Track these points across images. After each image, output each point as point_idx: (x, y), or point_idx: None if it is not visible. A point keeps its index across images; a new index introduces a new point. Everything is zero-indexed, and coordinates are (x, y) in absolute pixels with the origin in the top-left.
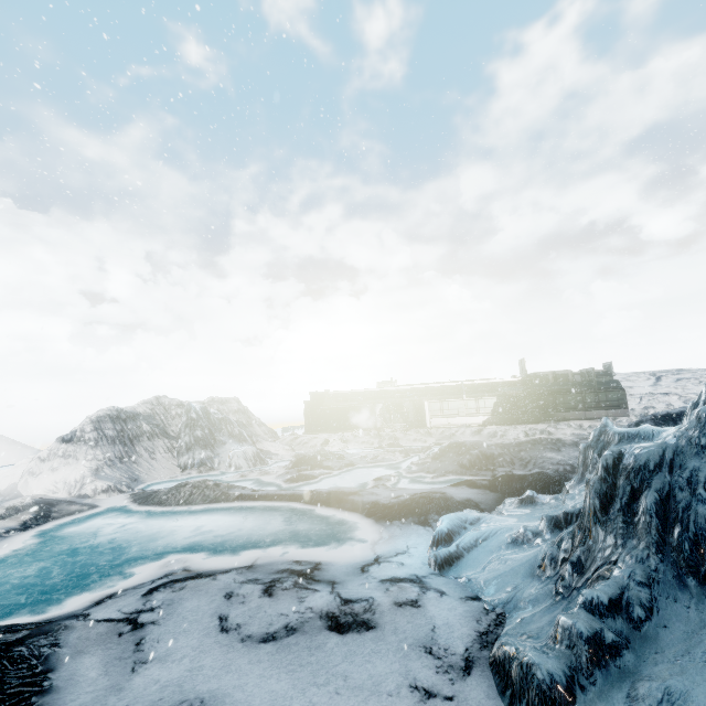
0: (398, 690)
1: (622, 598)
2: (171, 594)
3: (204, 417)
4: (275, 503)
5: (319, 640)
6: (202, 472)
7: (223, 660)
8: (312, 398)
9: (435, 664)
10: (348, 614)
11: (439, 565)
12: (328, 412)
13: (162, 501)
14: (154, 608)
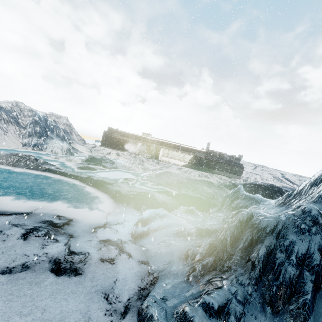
0: None
1: (226, 307)
2: None
3: (44, 121)
4: (66, 178)
5: (40, 278)
6: (34, 150)
7: None
8: (108, 130)
9: (106, 308)
10: (68, 262)
11: (135, 237)
12: (114, 139)
13: None
14: None
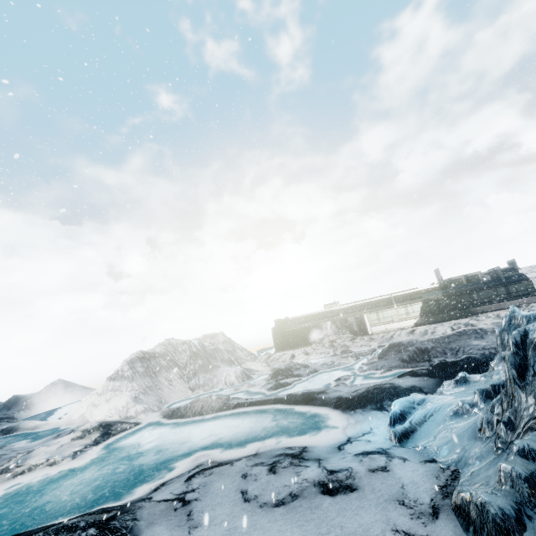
0: (383, 533)
1: None
2: (204, 478)
3: (202, 349)
4: (263, 407)
5: (316, 502)
6: (206, 390)
7: (250, 521)
8: (277, 325)
9: (408, 512)
10: (334, 481)
11: (398, 438)
12: (290, 333)
13: (183, 414)
14: (195, 489)
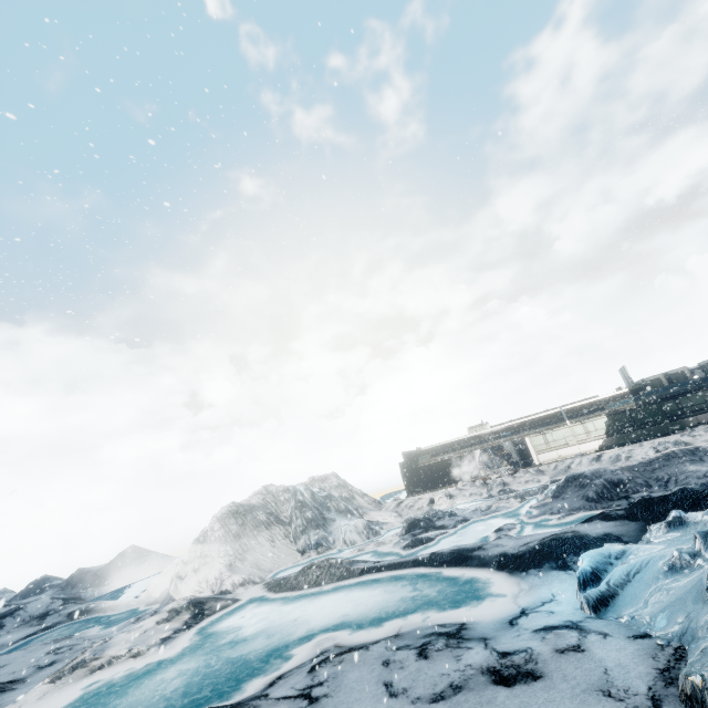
0: None
1: None
2: (333, 667)
3: (310, 498)
4: (400, 572)
5: (487, 695)
6: (320, 553)
7: None
8: (406, 459)
9: (618, 706)
10: (509, 667)
11: (593, 607)
12: (425, 469)
13: (294, 585)
14: (322, 682)
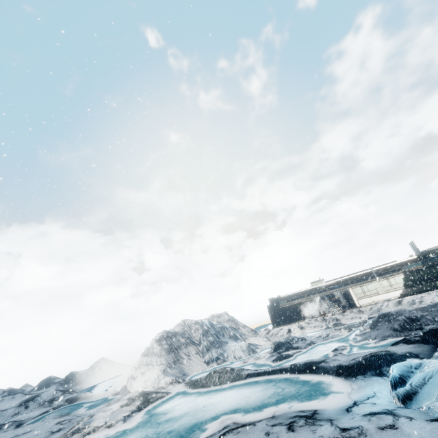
0: None
1: None
2: (233, 436)
3: (211, 328)
4: (271, 376)
5: None
6: (219, 364)
7: None
8: (271, 303)
9: None
10: (348, 437)
11: (402, 400)
12: (284, 310)
13: (204, 384)
14: None
